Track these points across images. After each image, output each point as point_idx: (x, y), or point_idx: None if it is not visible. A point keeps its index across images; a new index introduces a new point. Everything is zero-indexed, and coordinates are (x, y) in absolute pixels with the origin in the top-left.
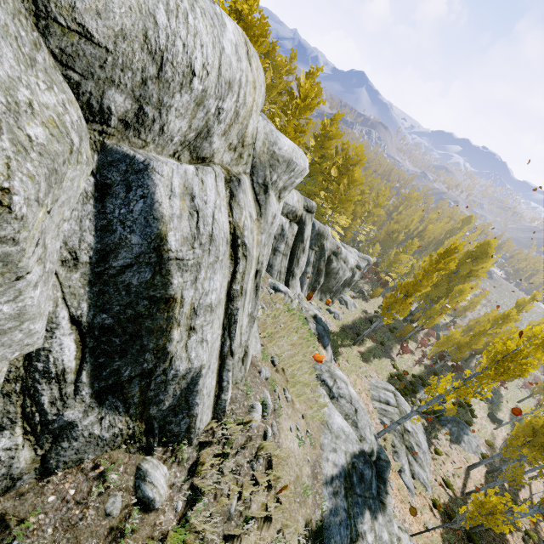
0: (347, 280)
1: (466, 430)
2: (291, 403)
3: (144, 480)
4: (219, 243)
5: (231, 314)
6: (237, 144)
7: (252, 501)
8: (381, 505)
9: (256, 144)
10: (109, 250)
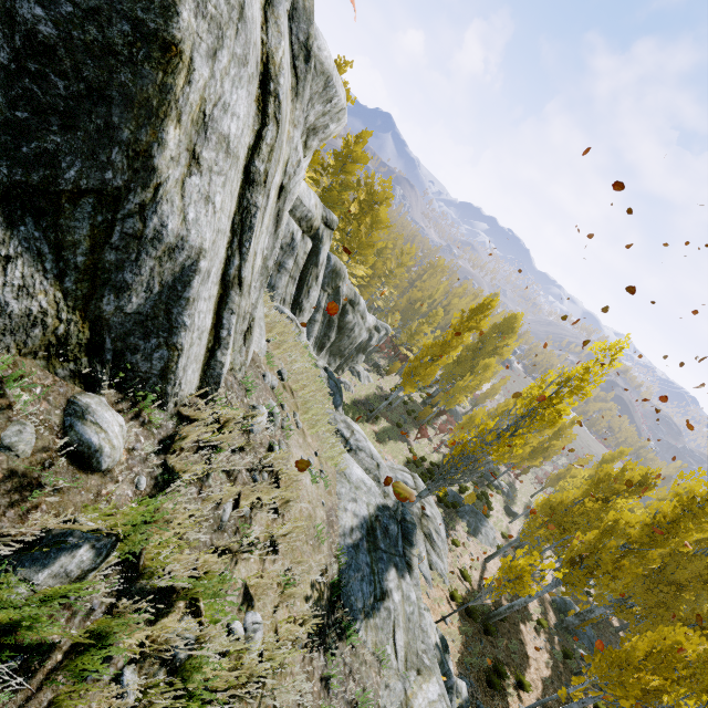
0: (362, 344)
1: (483, 521)
2: (302, 432)
3: (81, 419)
4: (251, 39)
5: (247, 209)
6: None
7: (253, 521)
8: (407, 567)
9: None
10: None
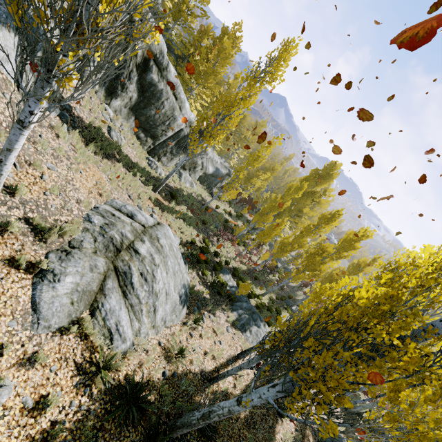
0: (182, 138)
1: (259, 322)
2: None
3: None
4: None
5: None
6: None
7: None
8: None
9: None
10: None
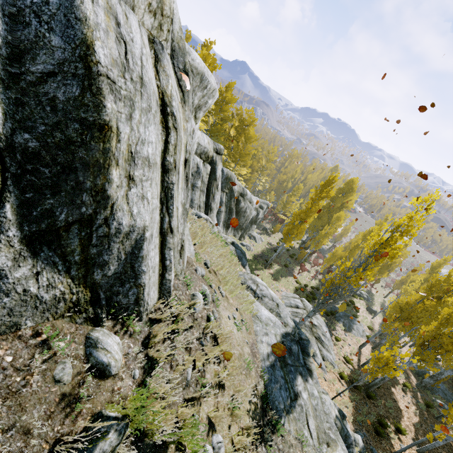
0: (253, 219)
1: (354, 321)
2: (225, 298)
3: (95, 347)
4: (150, 93)
5: (167, 187)
6: (156, 8)
7: (206, 372)
8: (308, 371)
9: (173, 27)
10: (23, 48)
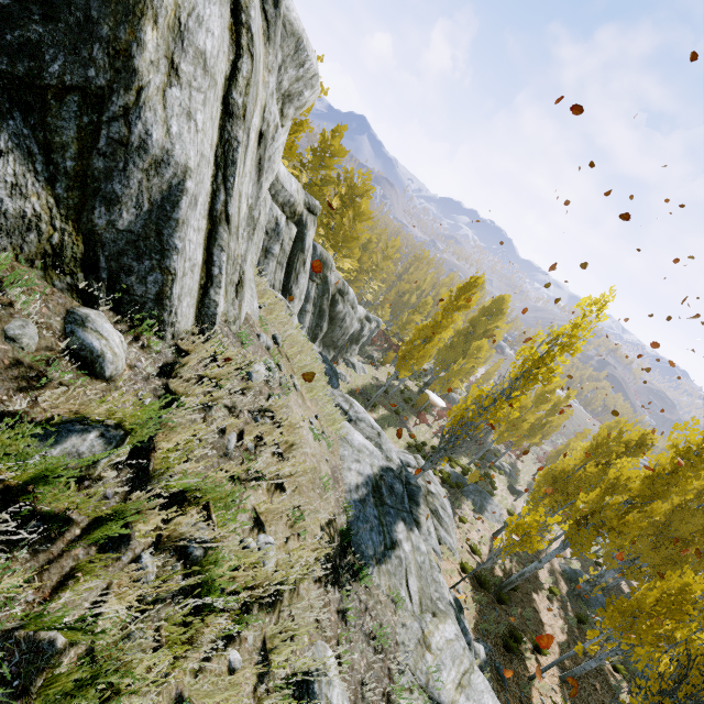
0: (355, 335)
1: (488, 499)
2: (300, 395)
3: (82, 326)
4: None
5: (229, 143)
6: None
7: (258, 458)
8: (415, 524)
9: None
10: None
